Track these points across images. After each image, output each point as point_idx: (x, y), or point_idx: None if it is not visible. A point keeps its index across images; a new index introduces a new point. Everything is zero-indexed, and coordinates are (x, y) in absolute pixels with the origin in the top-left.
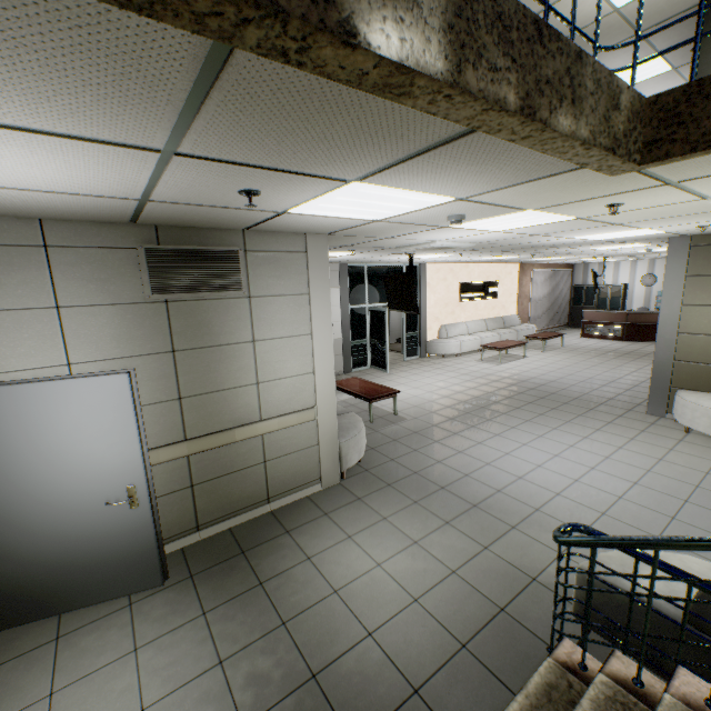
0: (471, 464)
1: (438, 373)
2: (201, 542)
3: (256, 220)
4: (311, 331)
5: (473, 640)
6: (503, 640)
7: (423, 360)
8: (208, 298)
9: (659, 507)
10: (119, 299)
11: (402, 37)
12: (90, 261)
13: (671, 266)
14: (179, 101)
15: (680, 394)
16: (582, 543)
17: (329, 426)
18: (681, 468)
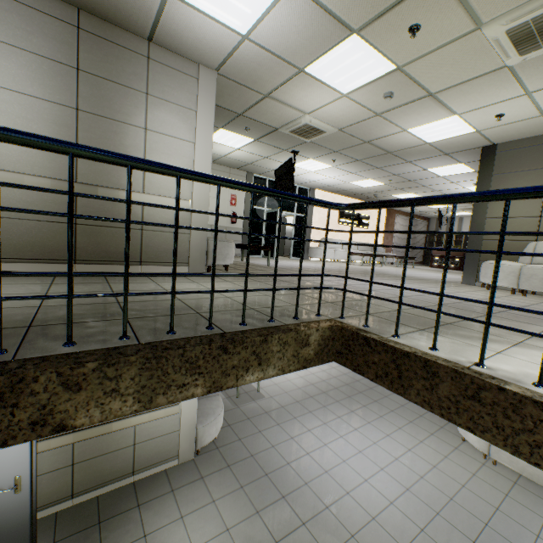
0: (295, 452)
1: None
2: (72, 508)
3: None
4: None
5: None
6: None
7: None
8: None
9: (416, 516)
10: None
11: (103, 410)
12: None
13: None
14: None
15: None
16: None
17: (190, 416)
18: (446, 477)
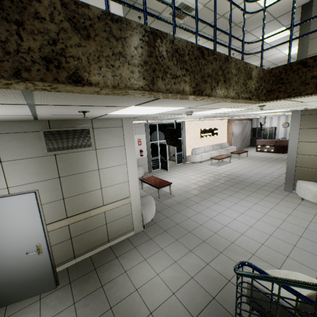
0: (203, 219)
1: (191, 171)
2: (76, 264)
3: (95, 116)
4: (126, 162)
5: (199, 315)
6: (213, 315)
7: (185, 165)
8: (75, 151)
9: (288, 240)
10: (31, 155)
11: (114, 74)
12: (16, 139)
13: (293, 124)
14: (19, 92)
15: (298, 182)
16: (246, 275)
17: (136, 205)
18: (299, 219)
